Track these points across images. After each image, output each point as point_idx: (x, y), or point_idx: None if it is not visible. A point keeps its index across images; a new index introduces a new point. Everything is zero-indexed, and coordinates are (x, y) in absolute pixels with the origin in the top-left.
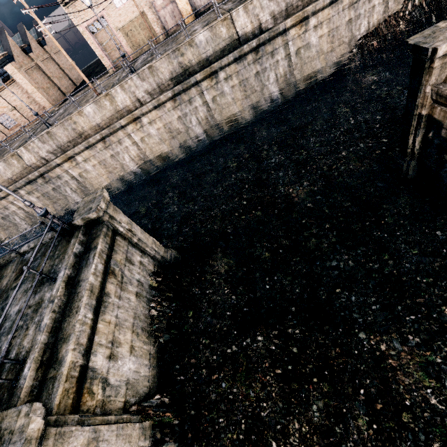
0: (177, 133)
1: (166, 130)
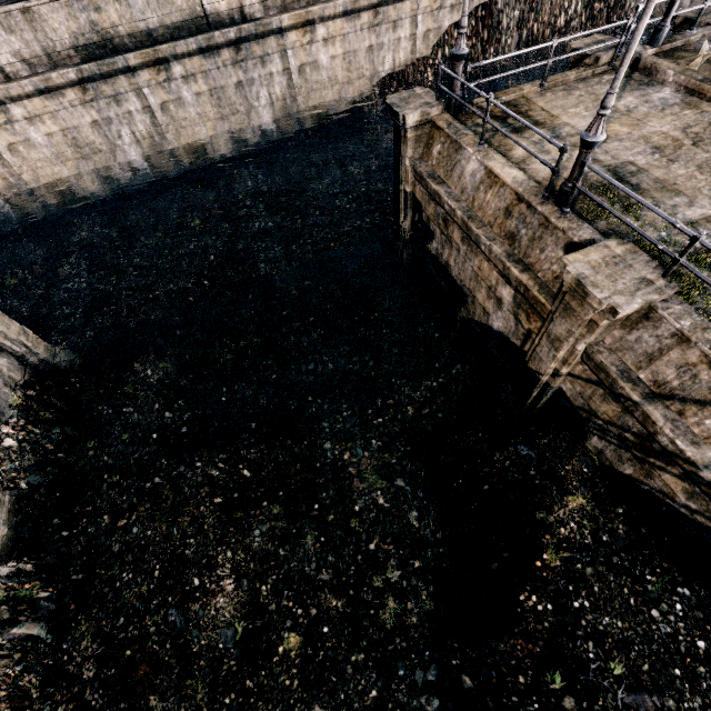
0: (91, 150)
1: (68, 140)
